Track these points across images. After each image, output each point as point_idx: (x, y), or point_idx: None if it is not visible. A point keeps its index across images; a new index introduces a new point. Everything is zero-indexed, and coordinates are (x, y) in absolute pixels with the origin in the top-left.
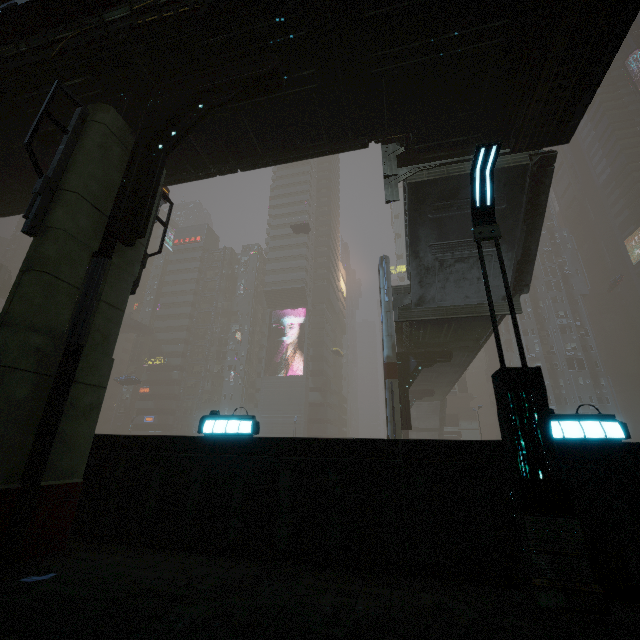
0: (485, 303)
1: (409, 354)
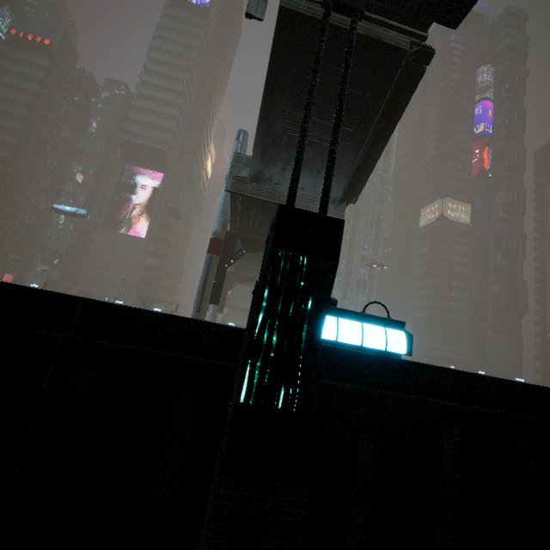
0: (316, 201)
1: (238, 236)
